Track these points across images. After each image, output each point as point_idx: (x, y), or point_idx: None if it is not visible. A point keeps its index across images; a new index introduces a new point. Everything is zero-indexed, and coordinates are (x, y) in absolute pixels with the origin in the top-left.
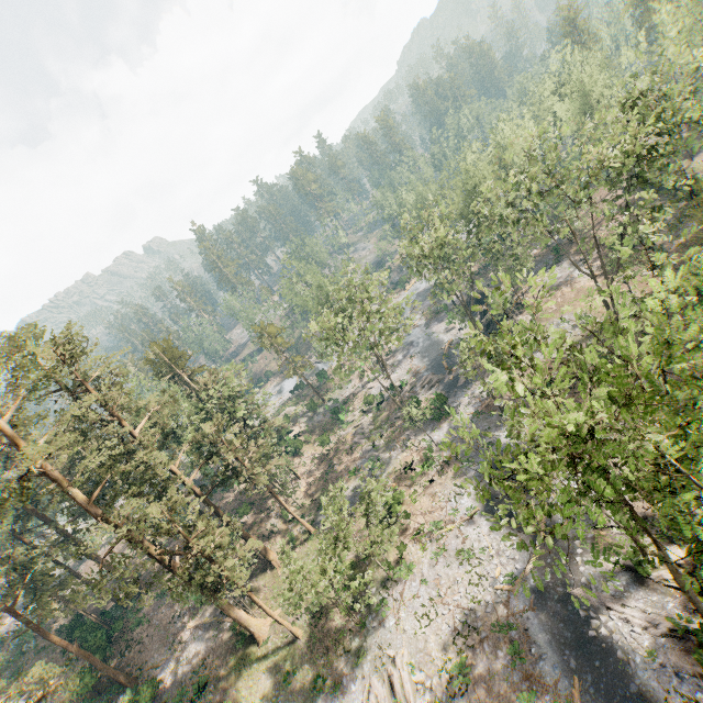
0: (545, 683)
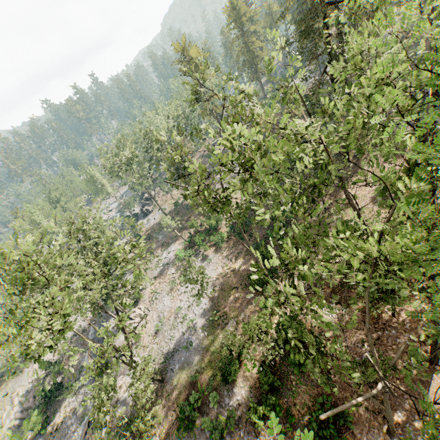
0: (86, 345)
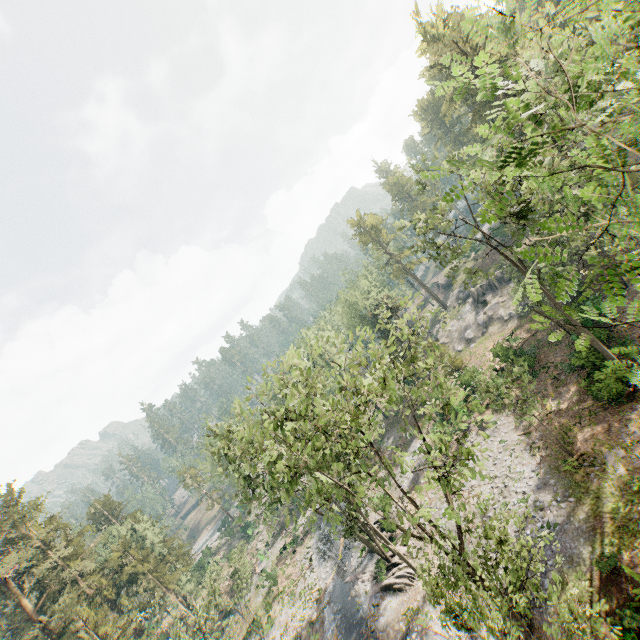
0: None
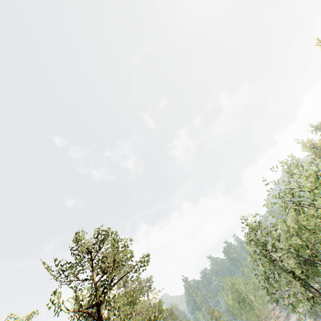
0: None
